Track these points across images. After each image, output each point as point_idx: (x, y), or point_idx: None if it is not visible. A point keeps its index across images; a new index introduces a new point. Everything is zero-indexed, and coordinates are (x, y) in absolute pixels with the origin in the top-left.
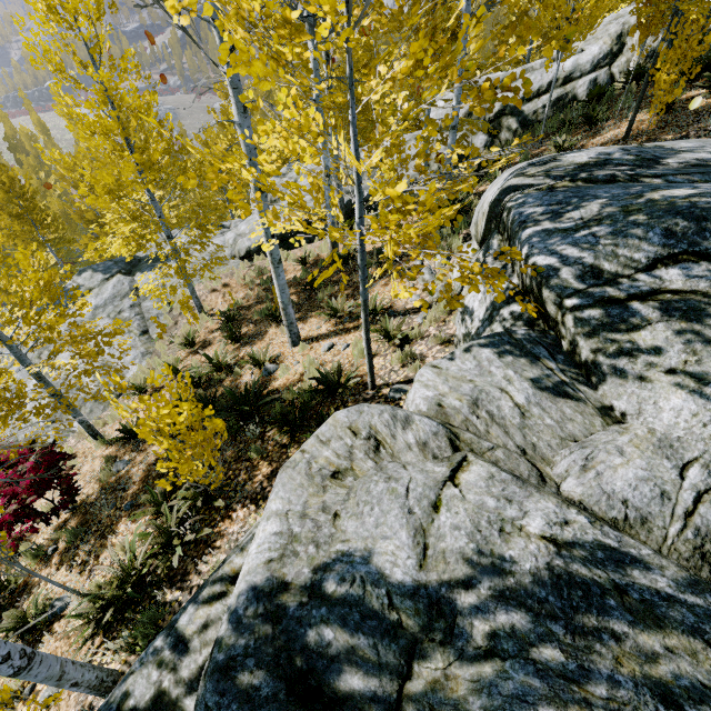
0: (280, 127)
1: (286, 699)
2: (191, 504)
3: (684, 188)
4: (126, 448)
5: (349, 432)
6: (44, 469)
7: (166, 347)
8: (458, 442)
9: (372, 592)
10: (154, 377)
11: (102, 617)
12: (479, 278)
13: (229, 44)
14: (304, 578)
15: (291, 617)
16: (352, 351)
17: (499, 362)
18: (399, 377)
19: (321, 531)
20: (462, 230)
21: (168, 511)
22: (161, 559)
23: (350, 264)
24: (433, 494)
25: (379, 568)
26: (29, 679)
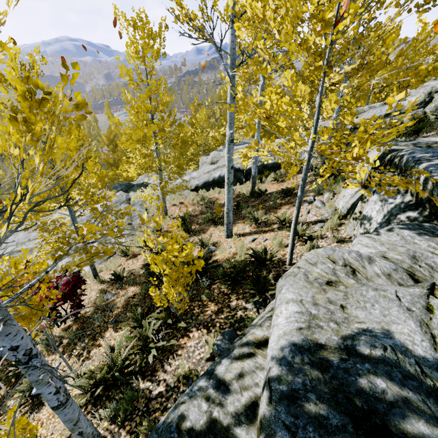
0: (279, 90)
1: (354, 432)
2: (162, 323)
3: None
4: (113, 286)
5: (329, 260)
6: (72, 286)
7: (142, 232)
8: (416, 277)
9: (404, 359)
10: (135, 247)
11: (94, 391)
12: (376, 197)
13: (286, 30)
14: (336, 342)
15: (337, 367)
16: (272, 241)
17: (420, 238)
18: None
19: (335, 315)
20: (340, 182)
21: (146, 324)
22: (140, 356)
23: (262, 197)
24: (423, 301)
25: (402, 343)
26: (61, 415)
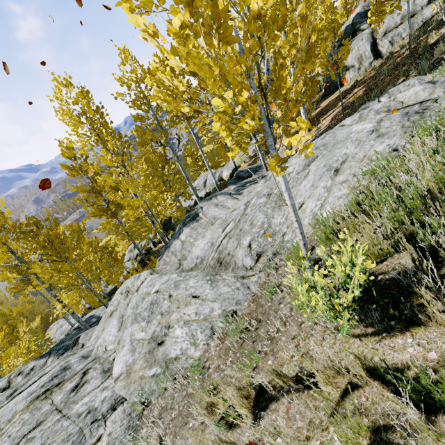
0: None
1: None
2: None
3: None
4: None
5: None
6: None
7: None
8: None
9: None
10: None
11: None
12: None
13: None
14: None
15: None
16: None
17: None
18: None
19: None
20: None
21: None
22: None
23: None
24: None
25: None
26: None
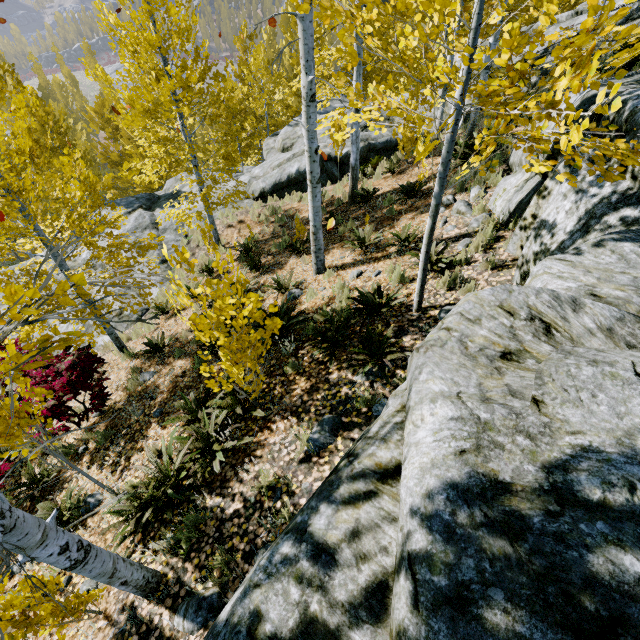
0: None
1: None
2: (228, 413)
3: None
4: (150, 361)
5: (502, 312)
6: (81, 369)
7: (184, 274)
8: None
9: None
10: (176, 299)
11: (140, 516)
12: (568, 186)
13: None
14: (533, 477)
15: (541, 531)
16: (389, 275)
17: None
18: (447, 299)
19: (525, 419)
20: (497, 166)
21: (205, 417)
22: (201, 463)
23: (368, 203)
24: None
25: None
26: (83, 574)
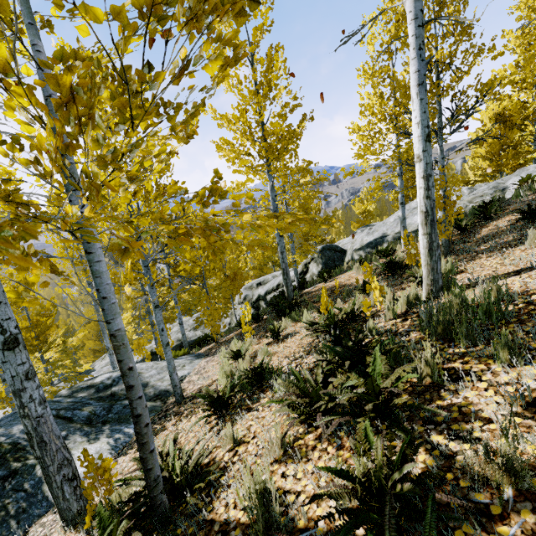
0: None
1: None
2: None
3: (6, 428)
4: None
5: None
6: None
7: None
8: None
9: None
10: None
11: None
12: None
13: None
14: None
15: None
16: None
17: None
18: None
19: None
20: None
21: None
22: None
23: None
24: None
25: None
26: None
